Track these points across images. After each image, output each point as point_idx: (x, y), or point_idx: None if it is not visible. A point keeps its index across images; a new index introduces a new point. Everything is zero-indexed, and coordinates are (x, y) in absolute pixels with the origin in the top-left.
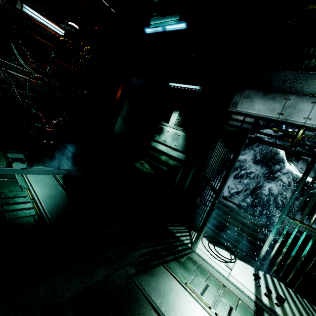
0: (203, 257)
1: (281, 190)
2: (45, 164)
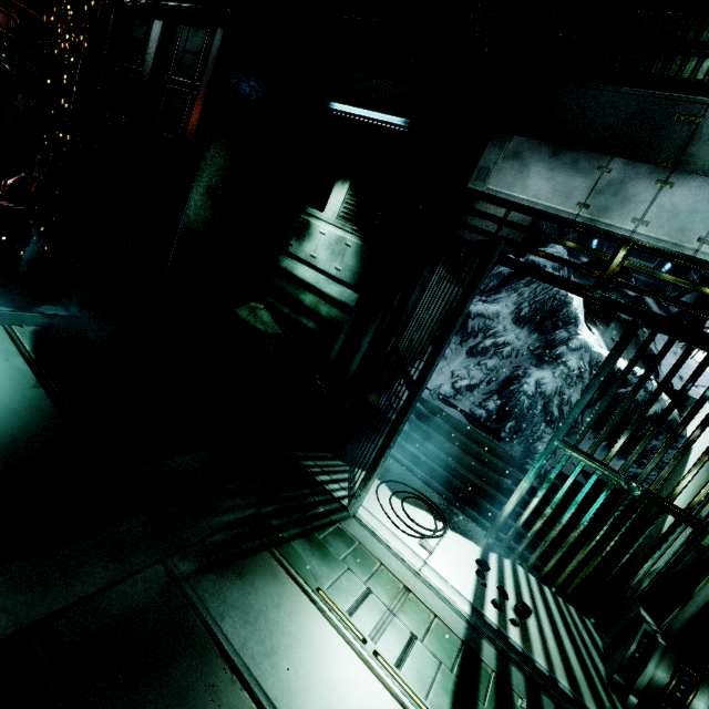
0: (371, 529)
1: (562, 385)
2: None
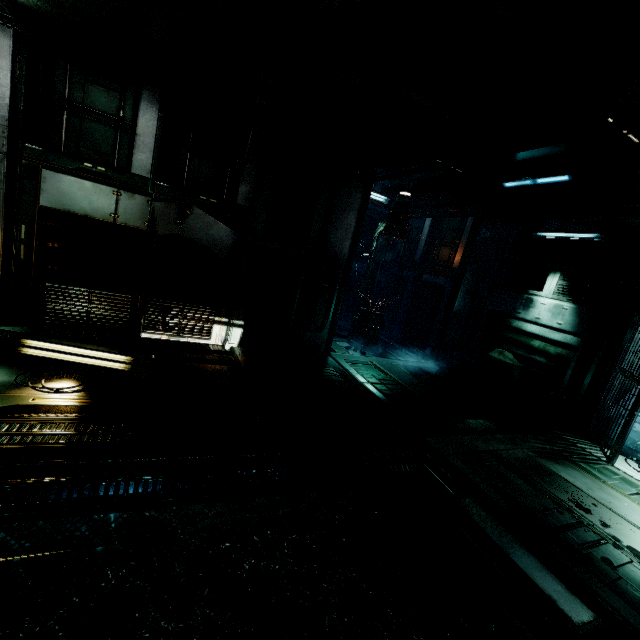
0: (629, 474)
1: None
2: (373, 354)
